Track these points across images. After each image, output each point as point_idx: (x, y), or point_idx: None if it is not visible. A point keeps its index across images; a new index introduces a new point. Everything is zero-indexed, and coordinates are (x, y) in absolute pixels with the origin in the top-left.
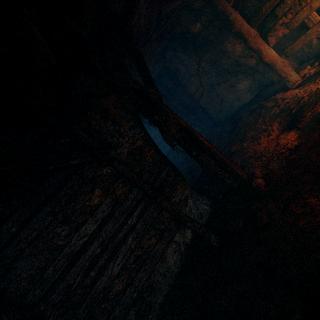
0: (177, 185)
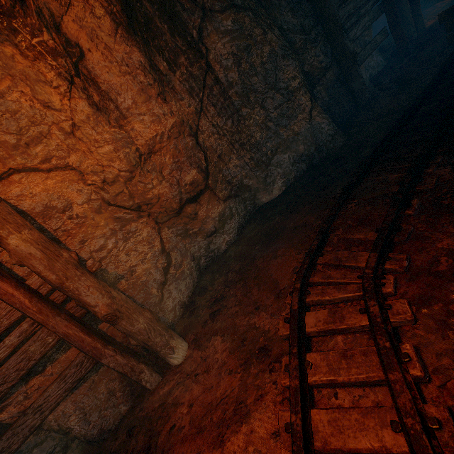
0: (371, 27)
